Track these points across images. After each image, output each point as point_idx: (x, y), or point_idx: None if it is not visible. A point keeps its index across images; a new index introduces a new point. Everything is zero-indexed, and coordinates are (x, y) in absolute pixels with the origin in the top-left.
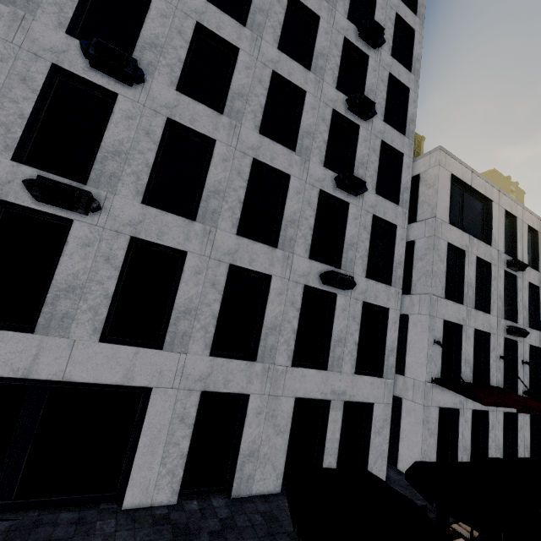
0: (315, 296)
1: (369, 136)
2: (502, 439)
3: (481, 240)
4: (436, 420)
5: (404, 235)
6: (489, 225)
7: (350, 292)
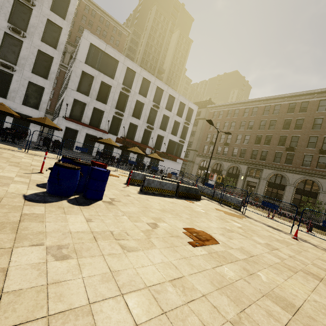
0: (4, 73)
1: (39, 15)
2: (103, 147)
3: (111, 76)
4: (64, 130)
5: (58, 62)
6: (116, 71)
7: (21, 76)
